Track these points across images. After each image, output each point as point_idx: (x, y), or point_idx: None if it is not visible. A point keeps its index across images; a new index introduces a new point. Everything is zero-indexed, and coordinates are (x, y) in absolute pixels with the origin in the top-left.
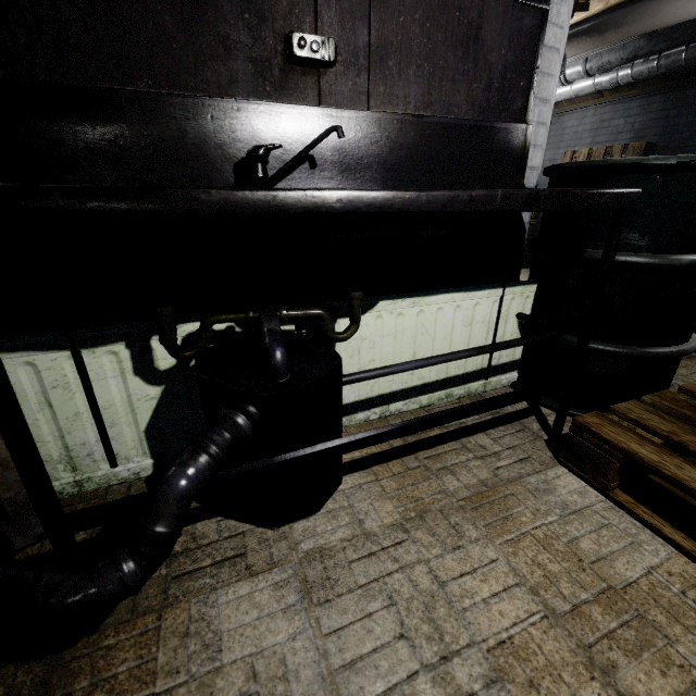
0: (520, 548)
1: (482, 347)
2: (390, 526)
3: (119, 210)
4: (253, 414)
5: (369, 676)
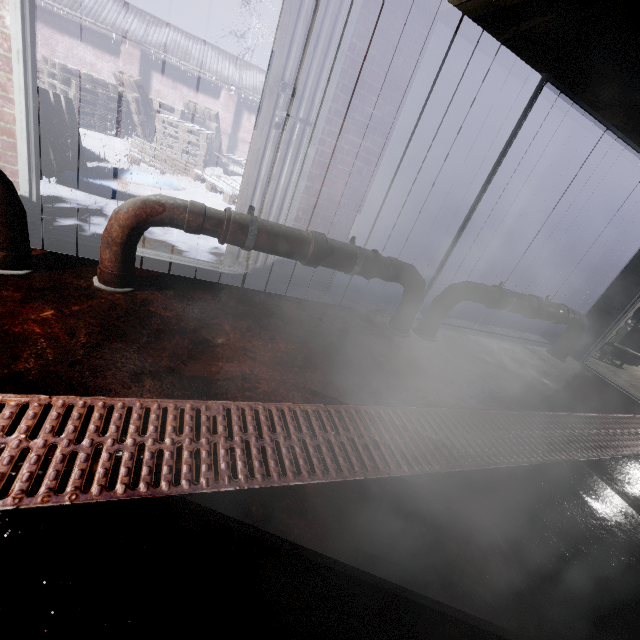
0: None
1: None
2: None
3: None
4: None
5: None
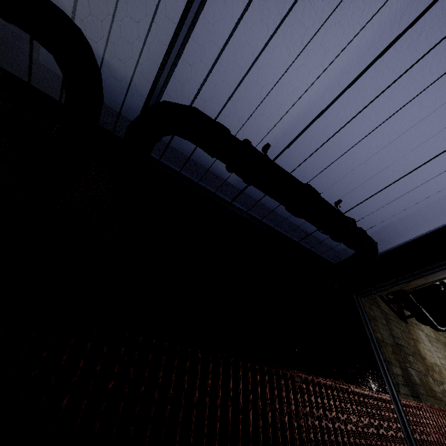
0: None
1: None
2: (435, 338)
3: None
4: None
5: (441, 361)
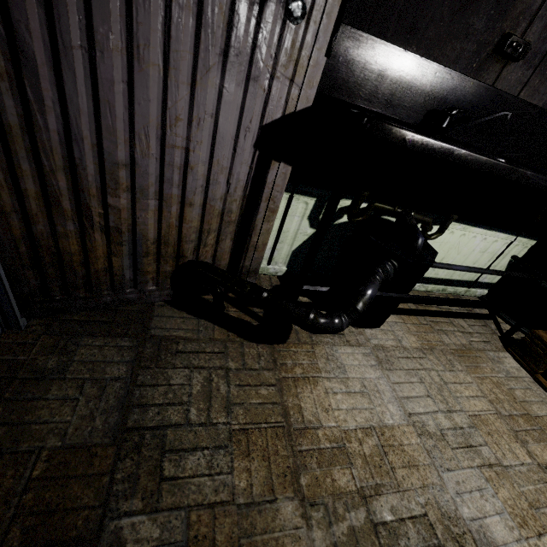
0: (484, 382)
1: (500, 271)
2: (416, 348)
3: (435, 154)
4: (398, 269)
5: (416, 405)
